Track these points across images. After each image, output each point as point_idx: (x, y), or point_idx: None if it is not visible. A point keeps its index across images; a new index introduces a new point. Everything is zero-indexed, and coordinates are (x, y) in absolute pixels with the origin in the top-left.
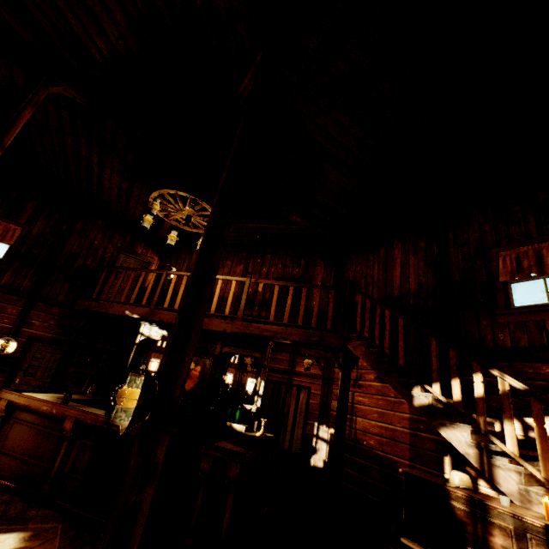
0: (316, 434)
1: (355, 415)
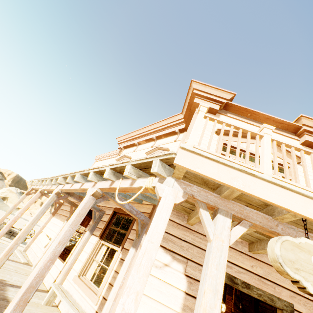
0: None
1: None
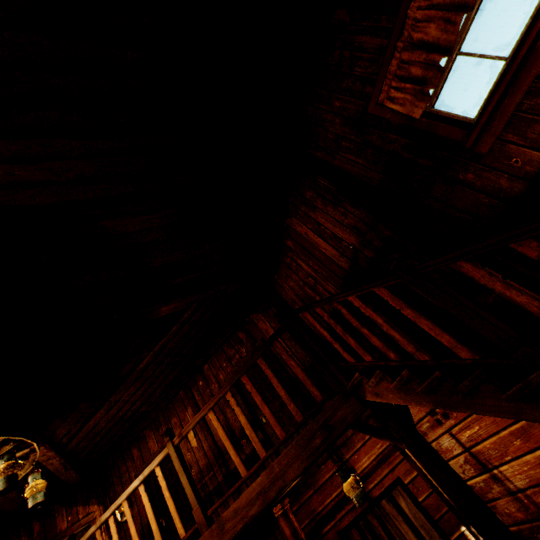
0: None
1: (492, 467)
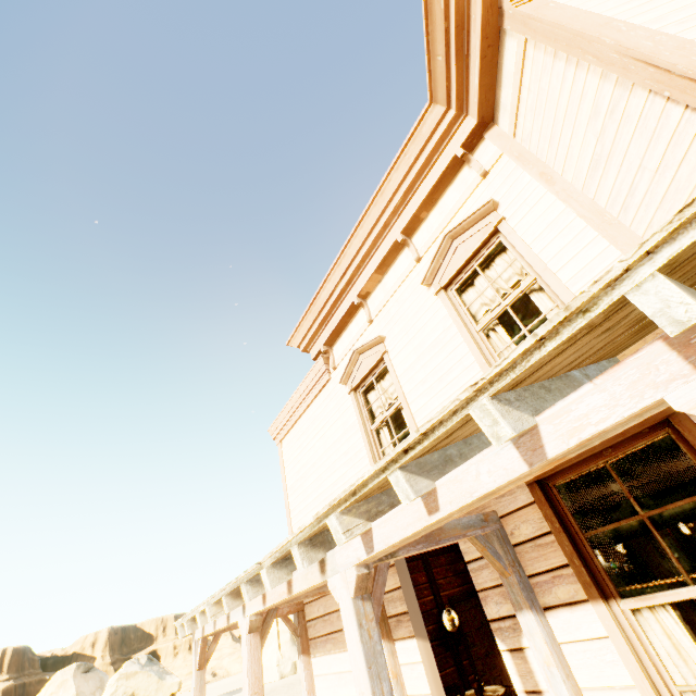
0: None
1: None
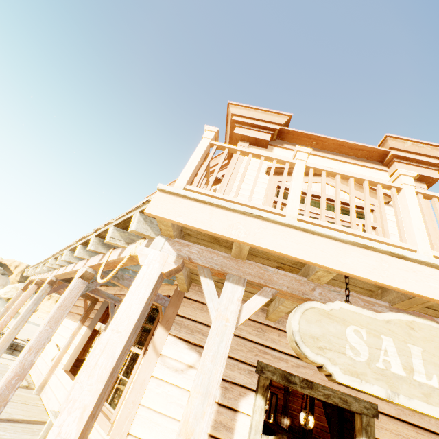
0: (280, 421)
1: None
